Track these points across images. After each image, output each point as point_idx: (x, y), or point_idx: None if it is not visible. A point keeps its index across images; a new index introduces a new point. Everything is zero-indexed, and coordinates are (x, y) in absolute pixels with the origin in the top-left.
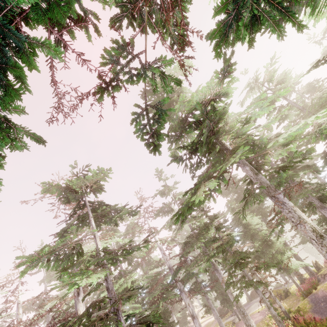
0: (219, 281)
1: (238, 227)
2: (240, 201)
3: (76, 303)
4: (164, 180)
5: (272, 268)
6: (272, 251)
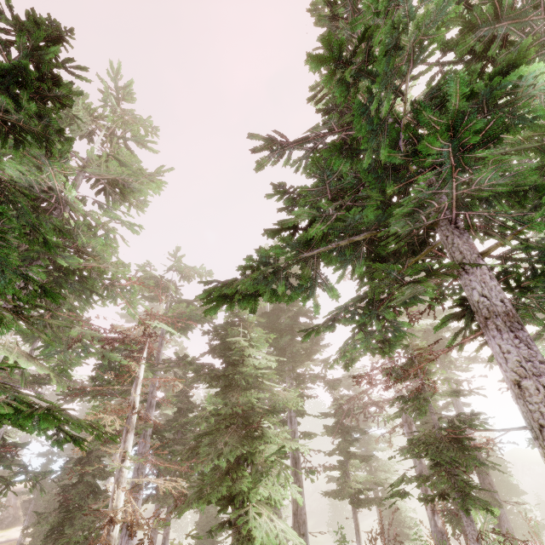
0: (89, 477)
1: (211, 350)
2: (271, 318)
3: None
4: (123, 124)
5: (196, 504)
6: (238, 453)
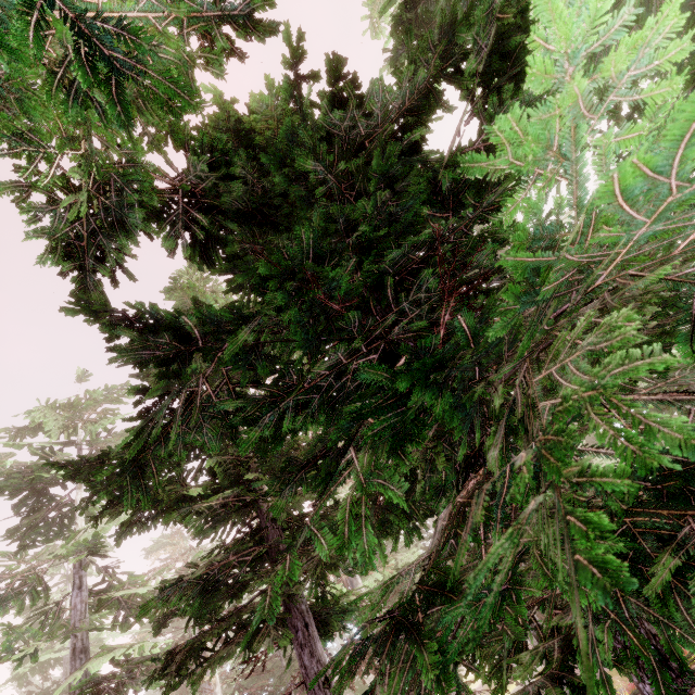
0: None
1: None
2: None
3: (353, 585)
4: None
5: None
6: None
